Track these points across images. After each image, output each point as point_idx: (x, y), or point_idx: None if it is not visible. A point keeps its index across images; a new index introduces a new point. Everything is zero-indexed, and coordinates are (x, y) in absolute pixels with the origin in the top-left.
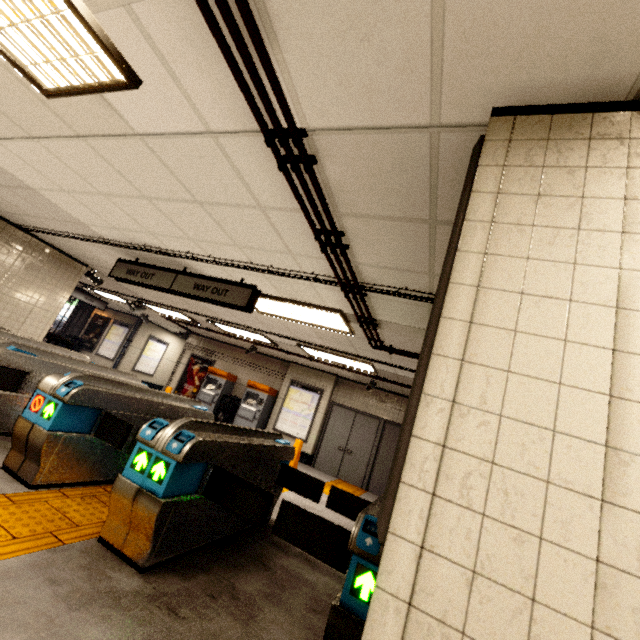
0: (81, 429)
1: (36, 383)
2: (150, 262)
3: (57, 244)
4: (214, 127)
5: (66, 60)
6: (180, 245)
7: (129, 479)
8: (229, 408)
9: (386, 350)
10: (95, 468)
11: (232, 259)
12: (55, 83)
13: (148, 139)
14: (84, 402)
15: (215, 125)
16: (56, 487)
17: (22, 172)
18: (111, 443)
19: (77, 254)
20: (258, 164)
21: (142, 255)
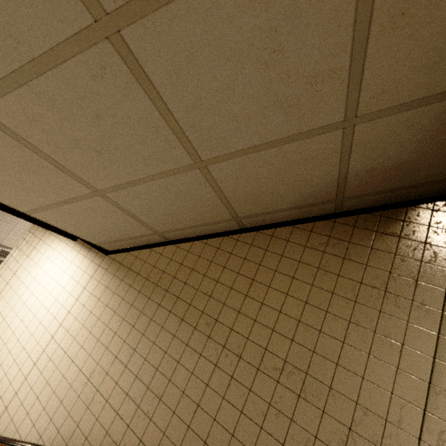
0: None
1: None
2: None
3: None
4: None
5: None
6: None
7: None
8: None
9: None
10: None
11: None
12: None
13: None
14: None
15: None
16: None
17: None
18: None
19: None
20: None
21: None
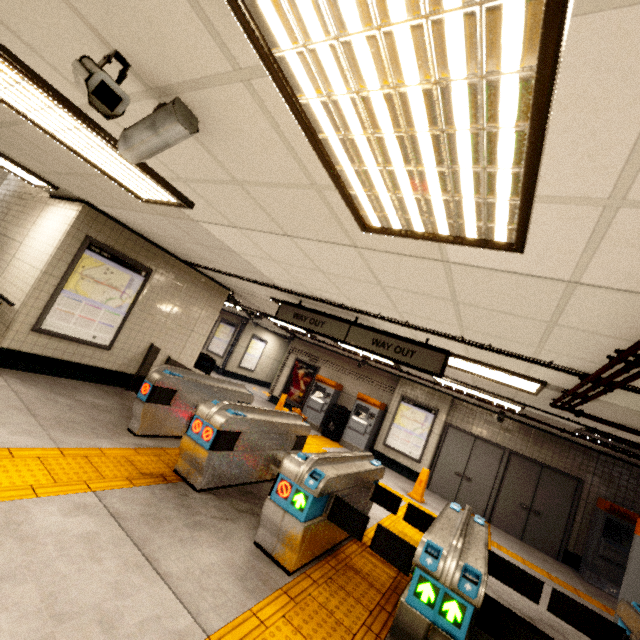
0: (318, 513)
1: (244, 440)
2: (313, 305)
3: (213, 275)
4: (587, 281)
5: (436, 220)
6: (374, 309)
7: (415, 609)
8: (339, 419)
9: (572, 413)
10: (321, 544)
11: (435, 329)
12: (389, 226)
13: (456, 266)
14: (325, 491)
15: (592, 281)
16: (301, 568)
17: (239, 245)
18: (349, 533)
19: (228, 283)
20: (612, 308)
21: (310, 301)
